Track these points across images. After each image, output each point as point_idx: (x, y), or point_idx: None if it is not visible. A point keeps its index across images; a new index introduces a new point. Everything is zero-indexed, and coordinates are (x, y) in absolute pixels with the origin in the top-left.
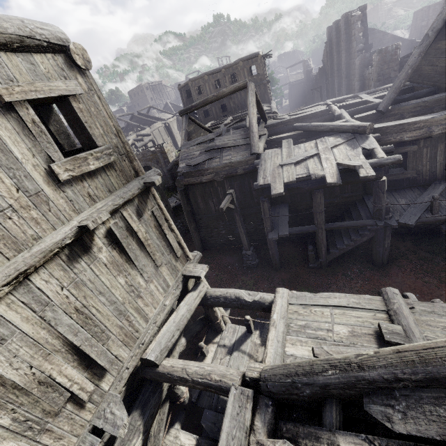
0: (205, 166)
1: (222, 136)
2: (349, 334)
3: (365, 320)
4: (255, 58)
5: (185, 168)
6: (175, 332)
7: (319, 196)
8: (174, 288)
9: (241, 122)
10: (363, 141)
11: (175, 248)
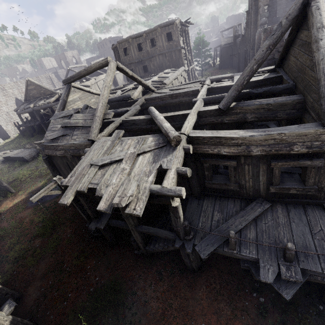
0: (58, 142)
1: (78, 114)
2: None
3: None
4: (171, 25)
5: (46, 140)
6: None
7: None
8: None
9: (134, 89)
10: (167, 154)
11: None
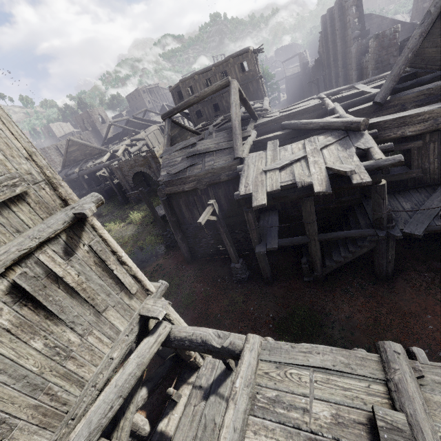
0: (187, 173)
1: (204, 140)
2: (332, 420)
3: (355, 395)
4: (245, 54)
5: (166, 177)
6: (115, 401)
7: (309, 205)
8: (126, 334)
9: (230, 122)
10: (357, 140)
11: (128, 284)
